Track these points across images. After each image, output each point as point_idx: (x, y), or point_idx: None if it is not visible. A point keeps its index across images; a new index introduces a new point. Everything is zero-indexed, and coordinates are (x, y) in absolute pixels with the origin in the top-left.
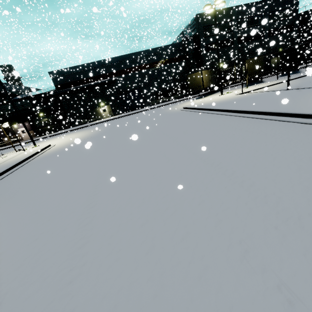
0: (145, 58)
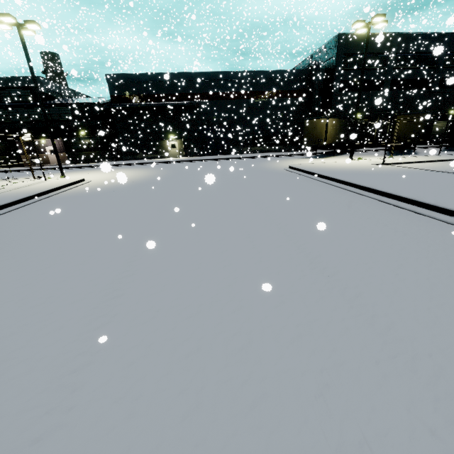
0: (248, 82)
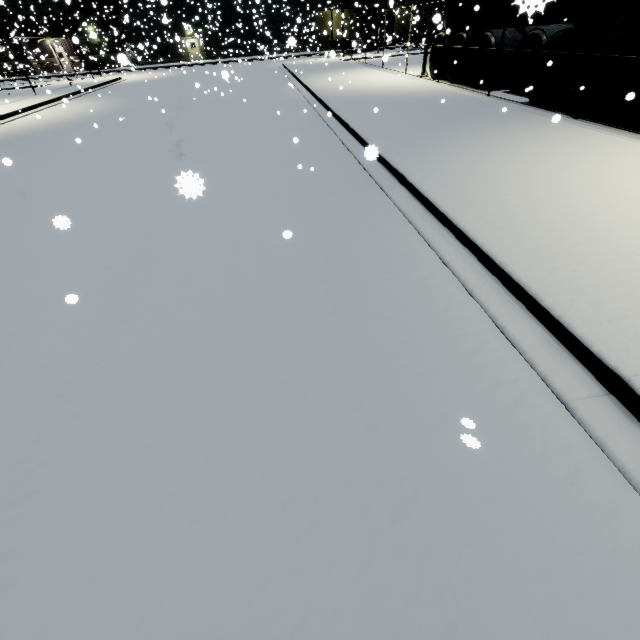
0: None
